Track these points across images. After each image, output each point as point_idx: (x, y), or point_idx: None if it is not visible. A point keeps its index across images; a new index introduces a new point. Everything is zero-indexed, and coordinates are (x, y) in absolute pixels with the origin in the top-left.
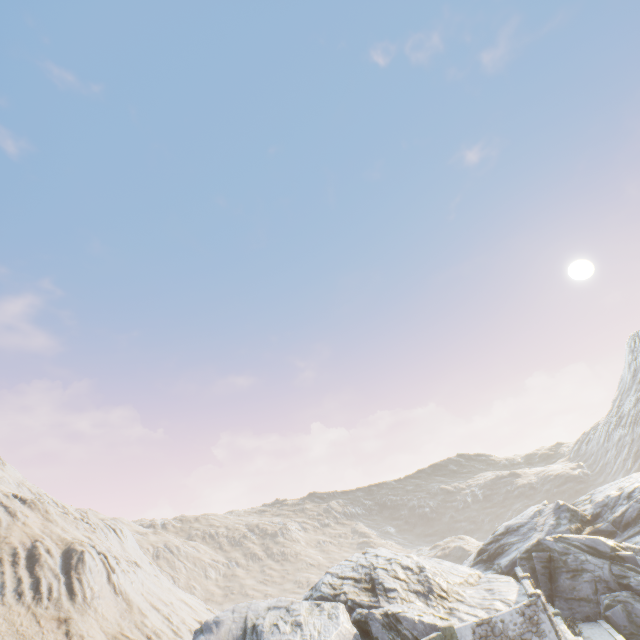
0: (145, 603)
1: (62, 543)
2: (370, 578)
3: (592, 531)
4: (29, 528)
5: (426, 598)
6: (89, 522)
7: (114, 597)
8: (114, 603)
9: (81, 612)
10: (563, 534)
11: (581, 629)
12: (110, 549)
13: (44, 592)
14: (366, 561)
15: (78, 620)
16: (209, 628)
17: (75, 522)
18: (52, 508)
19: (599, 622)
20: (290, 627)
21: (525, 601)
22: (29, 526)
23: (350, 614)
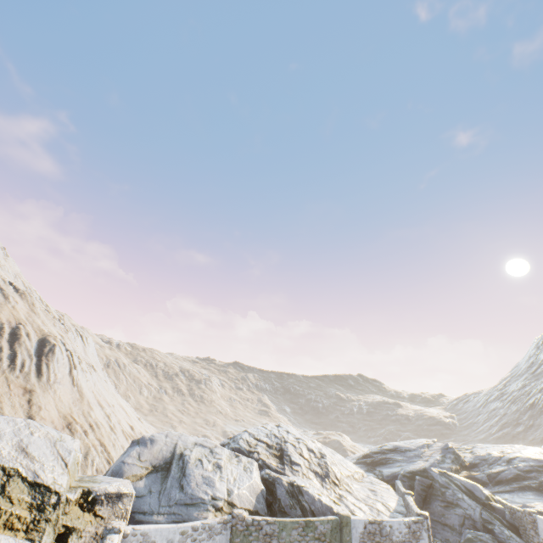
0: (94, 399)
1: (40, 333)
2: (280, 448)
3: (469, 476)
4: (16, 312)
5: (322, 480)
6: (64, 324)
7: (71, 387)
8: (70, 391)
9: (43, 389)
10: (448, 471)
11: None
12: (76, 350)
13: (18, 365)
14: (279, 433)
15: (40, 394)
16: (145, 442)
17: (53, 320)
18: (38, 303)
19: None
20: (212, 466)
21: (414, 518)
22: (17, 310)
23: (258, 470)
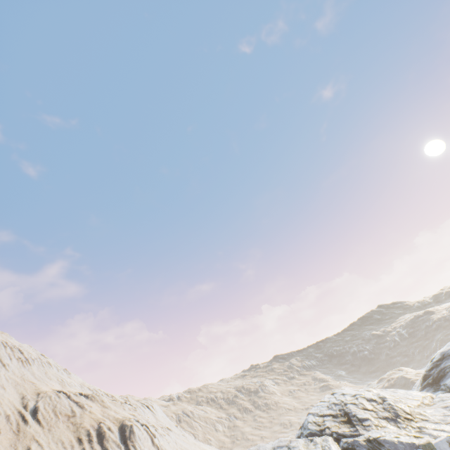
0: None
1: (117, 422)
2: (344, 413)
3: None
4: (94, 414)
5: (395, 422)
6: (130, 404)
7: None
8: None
9: None
10: None
11: None
12: (148, 421)
13: None
14: (336, 400)
15: None
16: None
17: (122, 405)
18: (105, 398)
19: None
20: None
21: None
22: (93, 413)
23: (337, 444)
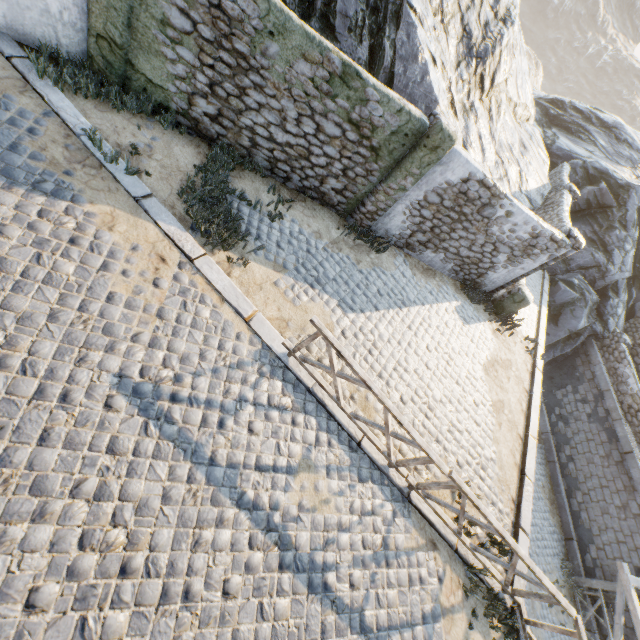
0: None
1: None
2: None
3: None
4: None
5: (466, 57)
6: None
7: None
8: None
9: None
10: None
11: None
12: None
13: None
14: None
15: None
16: None
17: None
18: None
19: (544, 277)
20: None
21: (557, 234)
22: None
23: None
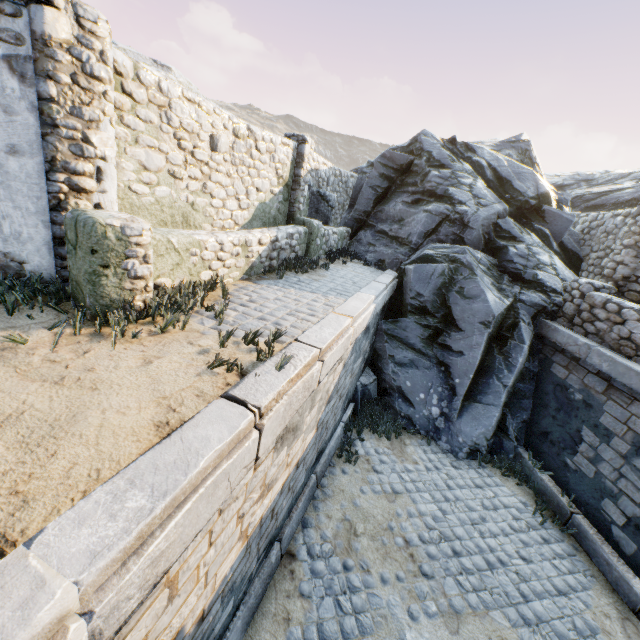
0: None
1: None
2: None
3: None
4: None
5: None
6: None
7: None
8: None
9: None
10: (473, 145)
11: (341, 268)
12: None
13: None
14: None
15: None
16: None
17: None
18: None
19: (384, 273)
20: None
21: None
22: None
23: None
